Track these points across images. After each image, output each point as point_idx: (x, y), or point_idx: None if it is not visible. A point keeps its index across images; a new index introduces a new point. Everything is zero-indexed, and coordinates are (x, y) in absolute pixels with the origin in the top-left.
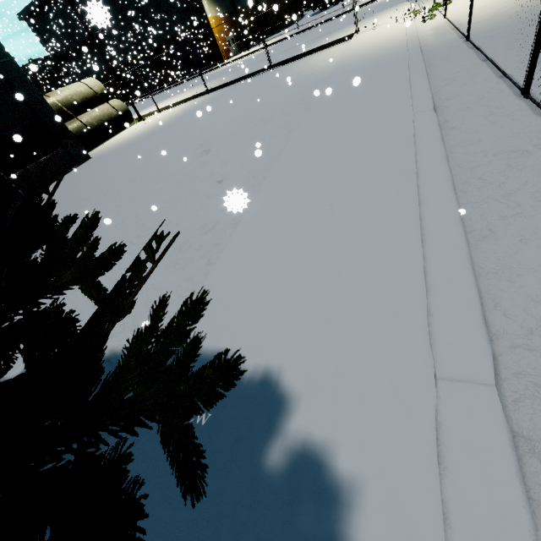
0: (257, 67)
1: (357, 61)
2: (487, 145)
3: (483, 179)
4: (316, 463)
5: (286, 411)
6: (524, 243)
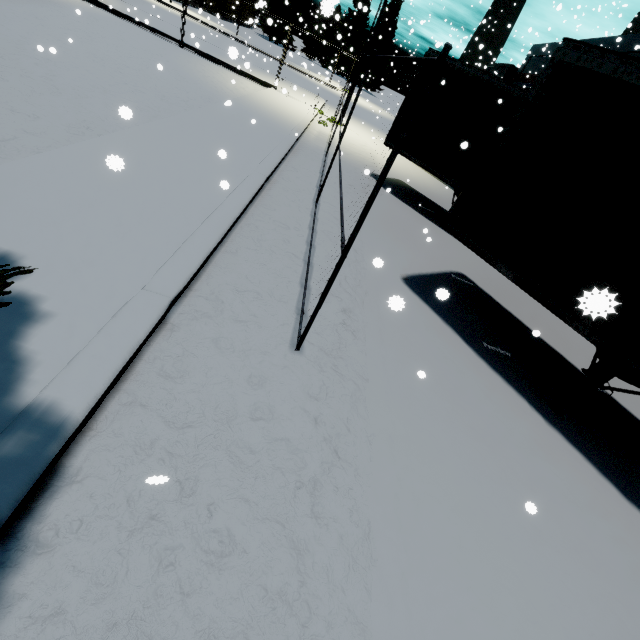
0: (167, 29)
1: (256, 109)
2: (276, 214)
3: (258, 228)
4: (23, 303)
5: (14, 277)
6: (246, 262)
